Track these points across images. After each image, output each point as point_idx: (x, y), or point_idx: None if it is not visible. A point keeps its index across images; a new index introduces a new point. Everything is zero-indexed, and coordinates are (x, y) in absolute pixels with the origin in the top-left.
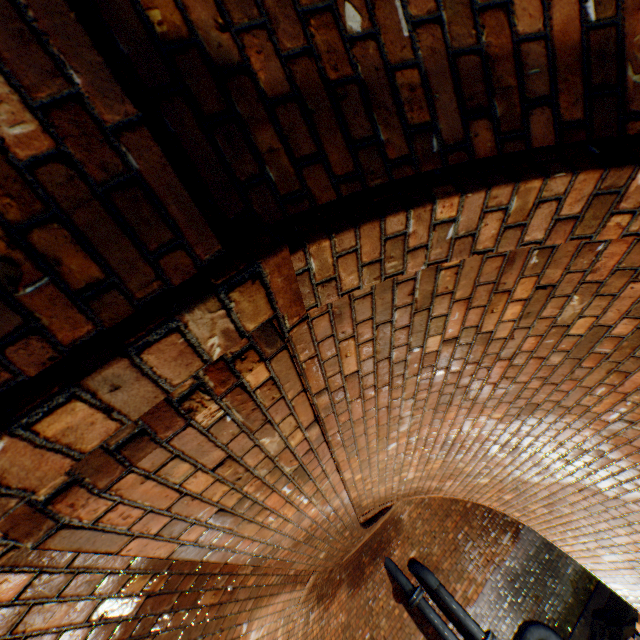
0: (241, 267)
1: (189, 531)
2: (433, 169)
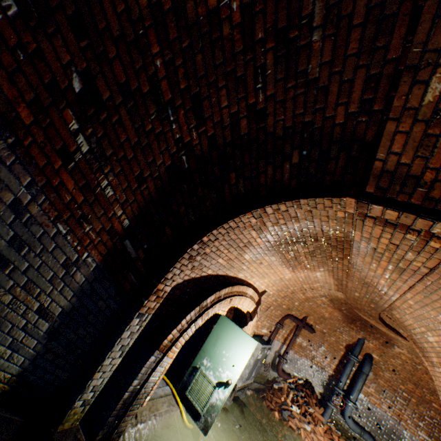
0: None
1: (364, 242)
2: None
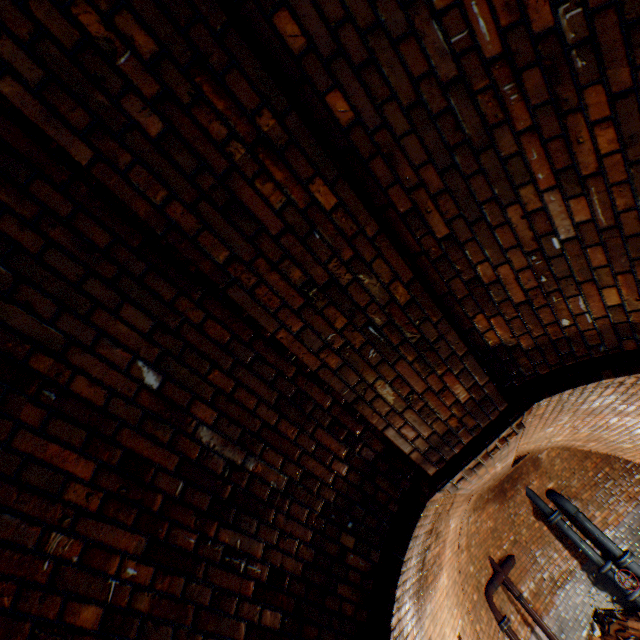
0: (517, 413)
1: (468, 485)
2: (599, 355)
